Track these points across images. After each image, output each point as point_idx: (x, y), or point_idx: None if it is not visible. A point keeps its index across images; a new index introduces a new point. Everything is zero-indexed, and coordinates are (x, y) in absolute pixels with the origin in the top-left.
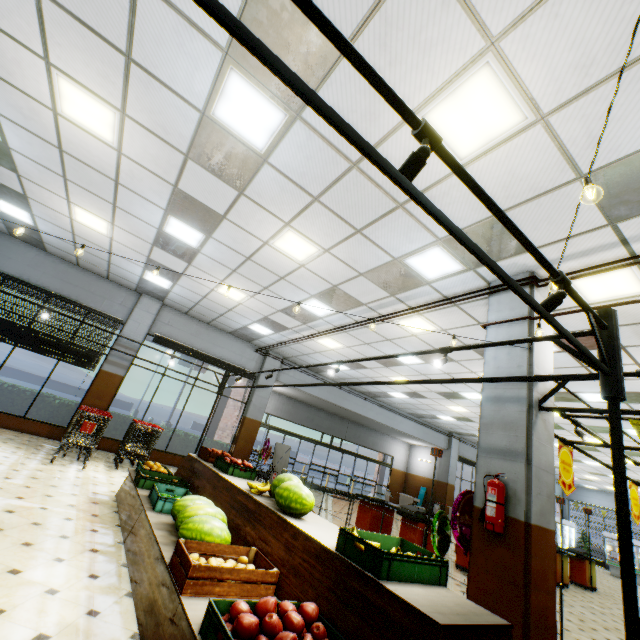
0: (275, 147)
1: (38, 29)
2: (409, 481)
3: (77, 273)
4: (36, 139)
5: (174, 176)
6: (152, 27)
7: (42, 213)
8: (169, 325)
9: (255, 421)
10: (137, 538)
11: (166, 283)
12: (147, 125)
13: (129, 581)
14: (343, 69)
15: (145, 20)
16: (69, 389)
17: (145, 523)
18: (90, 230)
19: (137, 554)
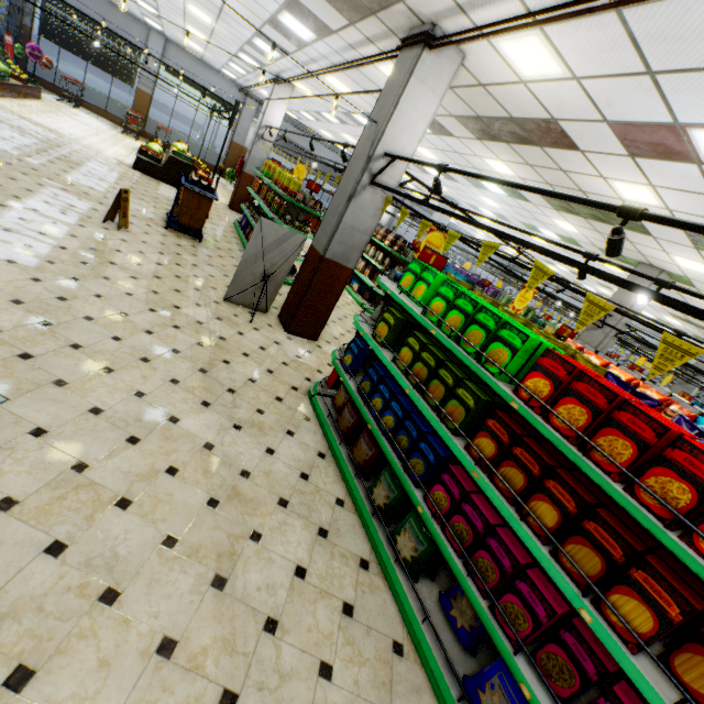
0: None
1: None
2: None
3: (106, 5)
4: None
5: None
6: None
7: None
8: (174, 59)
9: (239, 145)
10: None
11: (159, 28)
12: None
13: None
14: None
15: None
16: None
17: None
18: None
19: None
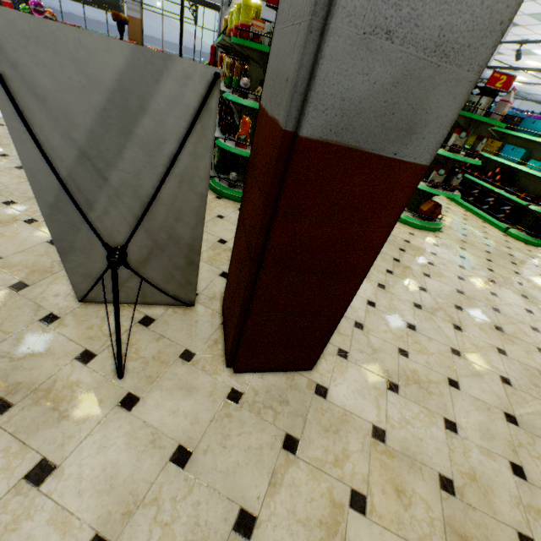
0: None
1: None
2: None
3: None
4: None
5: None
6: None
7: None
8: None
9: None
10: None
11: None
12: None
13: None
14: None
15: None
16: (168, 46)
17: None
18: None
19: None
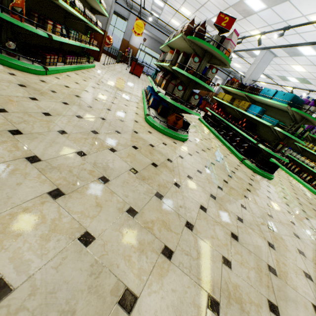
0: None
1: None
2: (208, 94)
3: None
4: None
5: None
6: None
7: None
8: None
9: (126, 41)
10: None
11: None
12: None
13: None
14: None
15: None
16: None
17: None
18: None
19: None
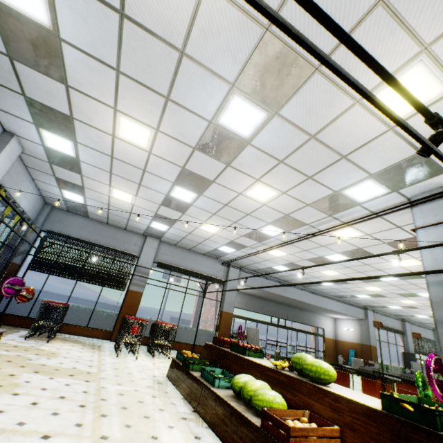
0: (257, 134)
1: (113, 92)
2: (339, 346)
3: (107, 228)
4: (98, 153)
5: (183, 161)
6: (186, 79)
7: (91, 195)
8: (165, 254)
9: (229, 313)
10: (209, 407)
11: (164, 227)
12: (171, 134)
13: (219, 439)
14: (313, 81)
15: (182, 76)
16: (89, 303)
17: (211, 396)
18: (120, 201)
19: (216, 419)
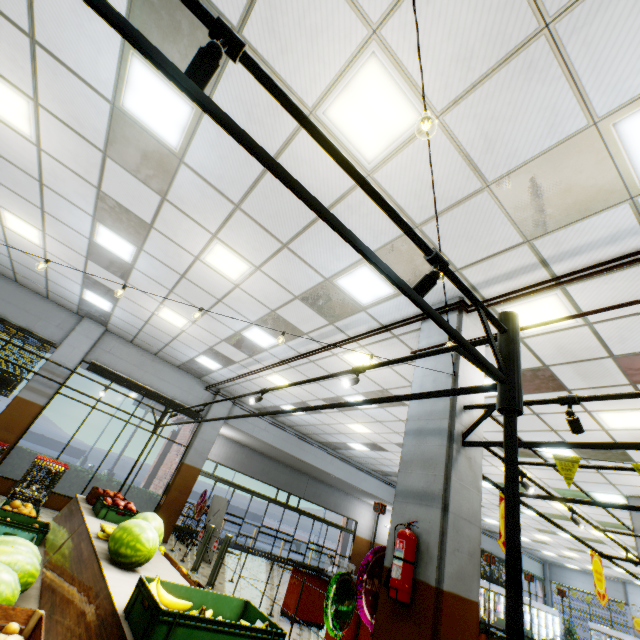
0: (188, 145)
1: None
2: None
3: (14, 289)
4: None
5: (96, 177)
6: (51, 5)
7: None
8: (110, 353)
9: (194, 468)
10: None
11: (106, 304)
12: (61, 117)
13: None
14: None
15: None
16: None
17: None
18: (23, 239)
19: None
